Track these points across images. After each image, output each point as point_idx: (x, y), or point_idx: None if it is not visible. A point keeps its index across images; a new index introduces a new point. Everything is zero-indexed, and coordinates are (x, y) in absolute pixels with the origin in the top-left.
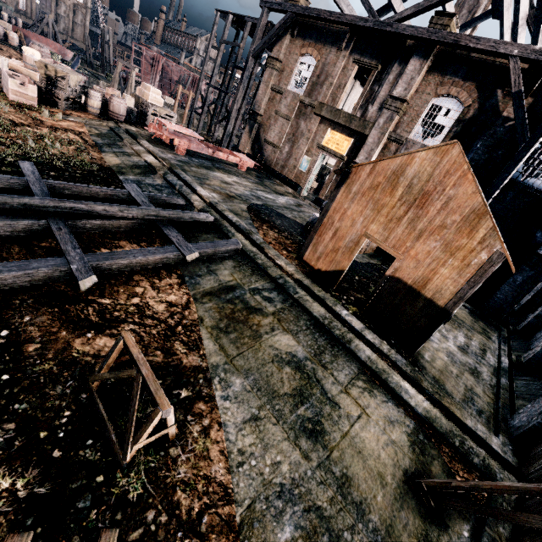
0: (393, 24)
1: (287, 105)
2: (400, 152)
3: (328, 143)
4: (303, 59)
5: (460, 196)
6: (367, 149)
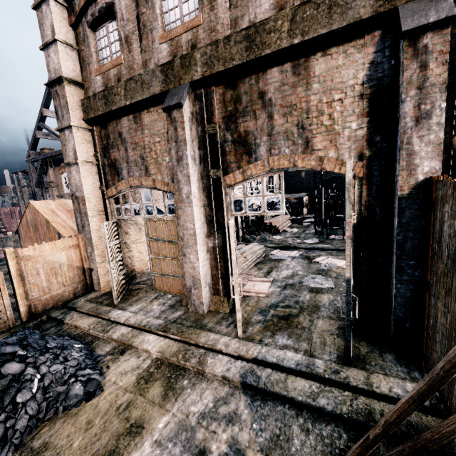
0: None
1: None
2: None
3: None
4: (64, 175)
5: (41, 219)
6: None
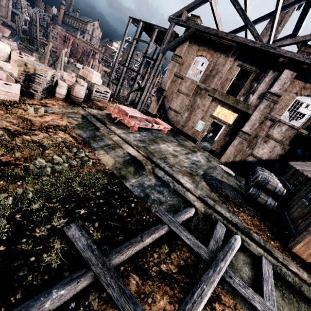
0: (276, 48)
1: (187, 87)
2: (274, 127)
3: (218, 114)
4: (198, 58)
5: None
6: (251, 123)
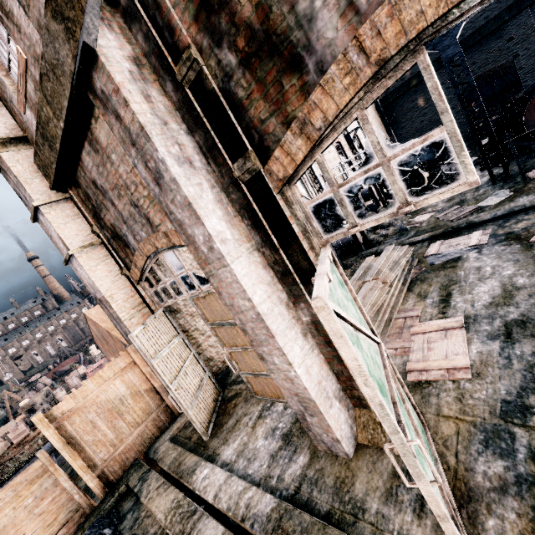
0: None
1: None
2: None
3: None
4: None
5: (102, 329)
6: None
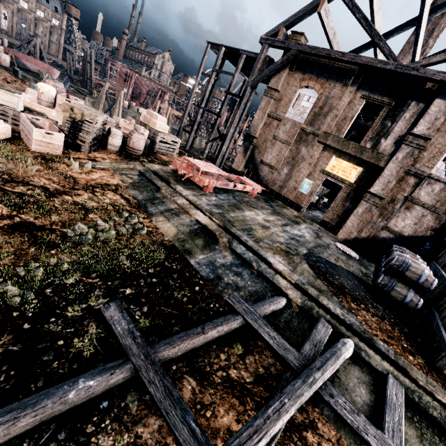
0: (419, 68)
1: (286, 131)
2: (421, 186)
3: (332, 169)
4: (302, 91)
5: None
6: (384, 180)
